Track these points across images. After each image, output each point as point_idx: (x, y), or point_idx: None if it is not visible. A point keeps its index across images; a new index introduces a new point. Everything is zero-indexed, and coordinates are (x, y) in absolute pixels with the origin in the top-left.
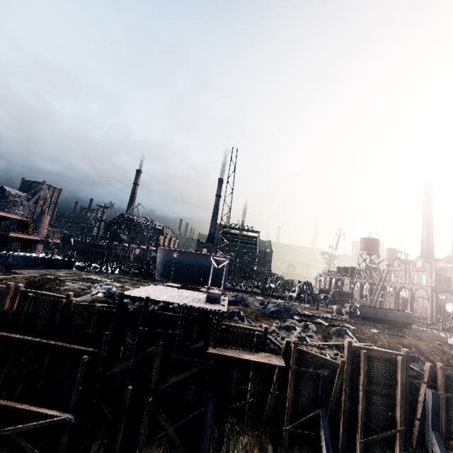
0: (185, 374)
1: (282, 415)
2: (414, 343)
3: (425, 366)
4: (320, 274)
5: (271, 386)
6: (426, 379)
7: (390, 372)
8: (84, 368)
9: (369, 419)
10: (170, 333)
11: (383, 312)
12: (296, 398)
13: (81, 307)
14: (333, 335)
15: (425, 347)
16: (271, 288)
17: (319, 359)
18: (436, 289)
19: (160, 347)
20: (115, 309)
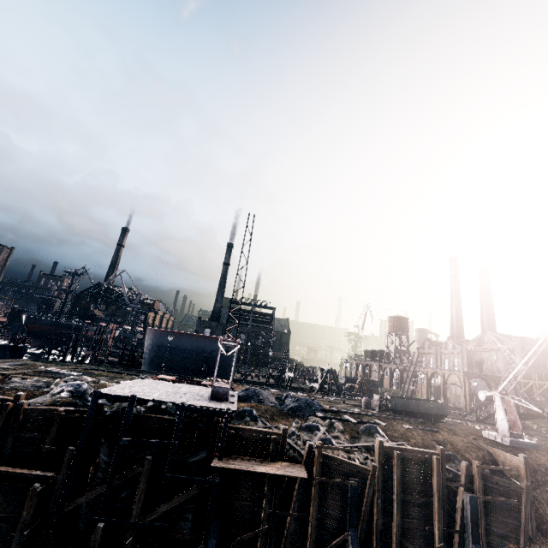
0: (180, 499)
1: (304, 544)
2: (449, 439)
3: (461, 465)
4: (346, 359)
5: (290, 505)
6: (463, 480)
7: (425, 476)
8: (34, 502)
9: (404, 537)
10: (162, 443)
11: (416, 403)
12: (320, 518)
13: (35, 413)
14: (362, 434)
15: (460, 442)
16: (289, 378)
17: (347, 465)
18: (468, 375)
19: (147, 463)
20: (85, 414)
